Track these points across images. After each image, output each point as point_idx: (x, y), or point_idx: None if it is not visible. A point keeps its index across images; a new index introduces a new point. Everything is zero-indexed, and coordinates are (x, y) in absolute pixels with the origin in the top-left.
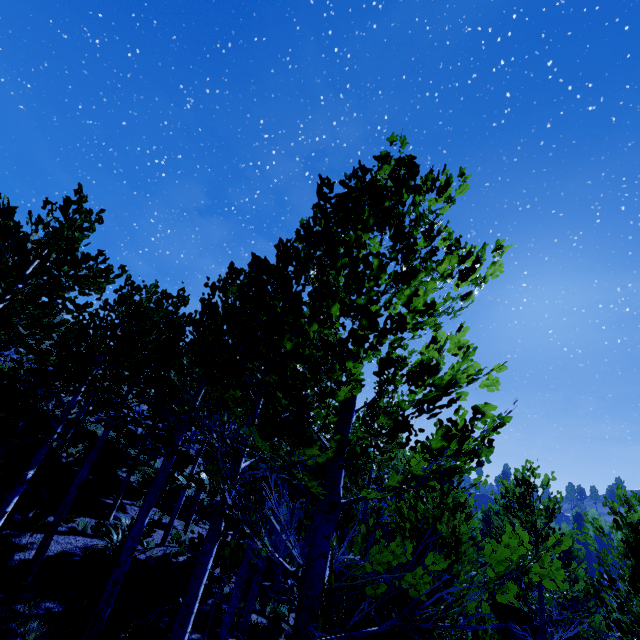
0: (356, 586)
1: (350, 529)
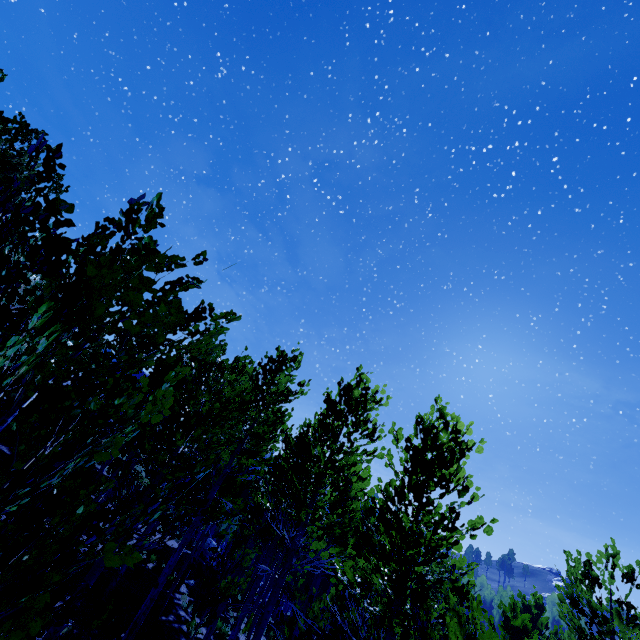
0: (319, 634)
1: (384, 634)
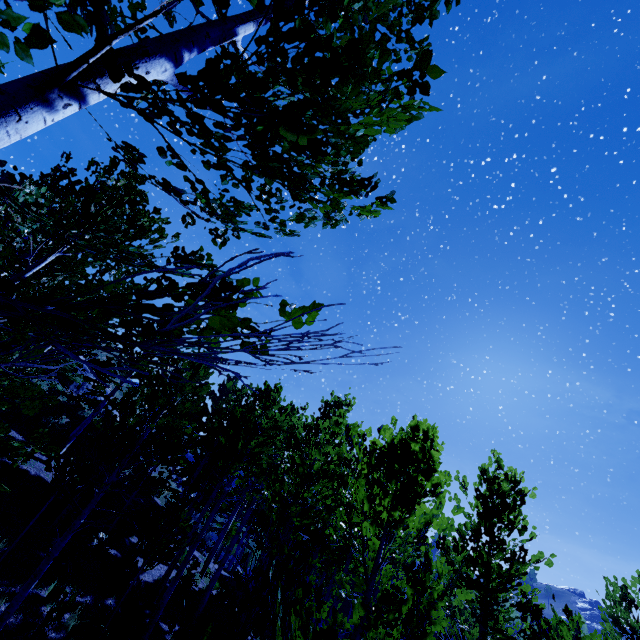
0: None
1: None
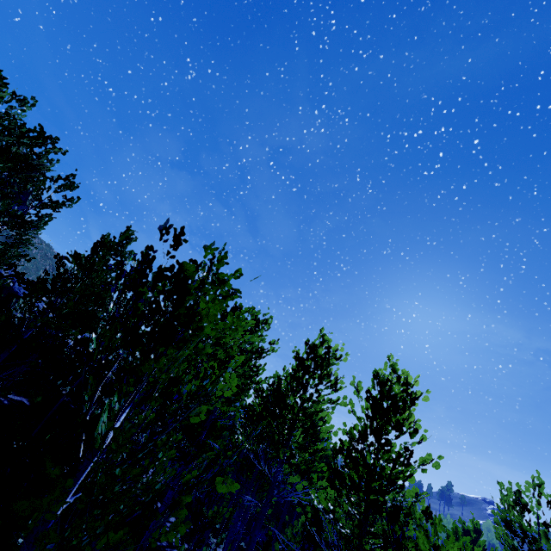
0: None
1: None
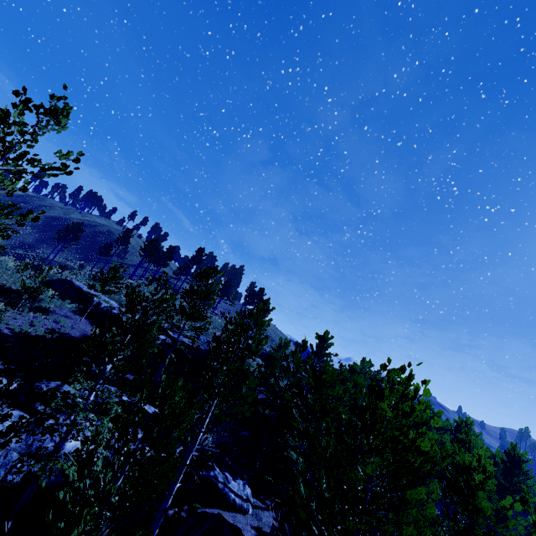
0: None
1: None
